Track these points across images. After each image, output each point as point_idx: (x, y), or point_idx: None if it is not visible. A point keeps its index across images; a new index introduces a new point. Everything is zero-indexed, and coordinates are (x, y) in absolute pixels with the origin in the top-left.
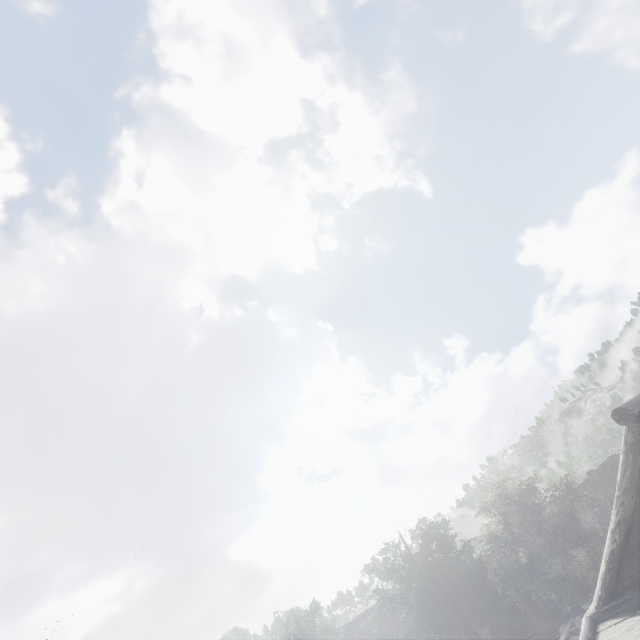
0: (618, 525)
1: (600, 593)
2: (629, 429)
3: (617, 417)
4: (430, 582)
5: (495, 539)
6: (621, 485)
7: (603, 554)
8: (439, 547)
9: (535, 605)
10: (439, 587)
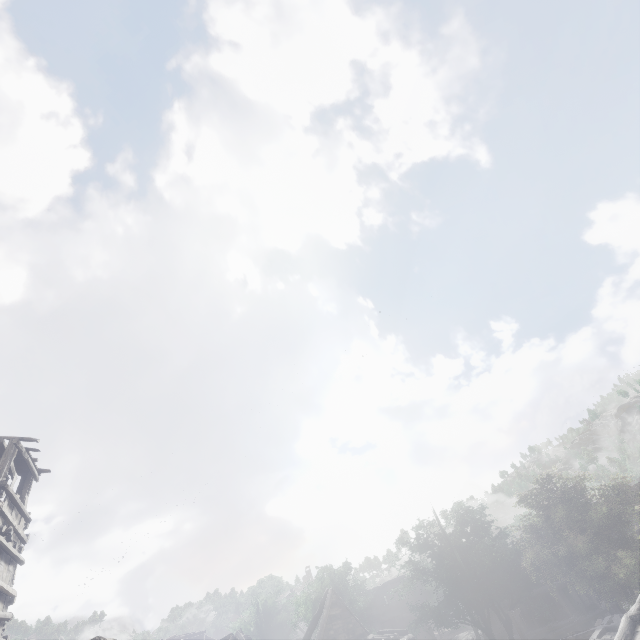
0: None
1: None
2: None
3: None
4: (462, 561)
5: (533, 530)
6: None
7: None
8: (474, 530)
9: (570, 597)
10: (471, 567)
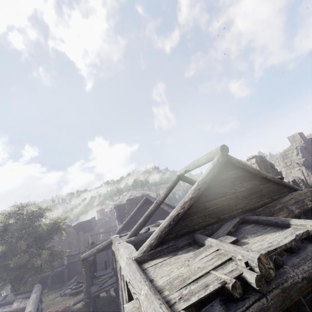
0: (191, 199)
1: (153, 241)
2: (222, 156)
3: (222, 148)
4: None
5: None
6: (204, 179)
7: (168, 216)
8: None
9: None
10: None
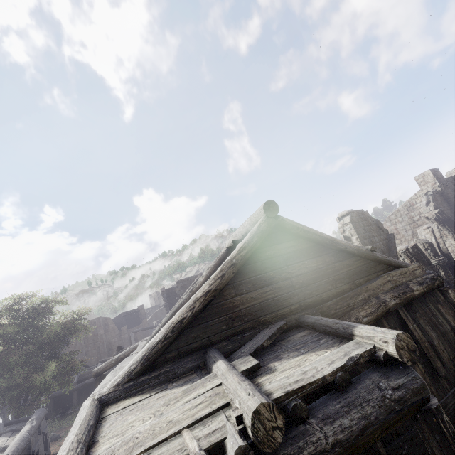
0: (206, 294)
1: (135, 367)
2: (267, 220)
3: (267, 207)
4: None
5: None
6: (232, 260)
7: (167, 323)
8: None
9: None
10: None
